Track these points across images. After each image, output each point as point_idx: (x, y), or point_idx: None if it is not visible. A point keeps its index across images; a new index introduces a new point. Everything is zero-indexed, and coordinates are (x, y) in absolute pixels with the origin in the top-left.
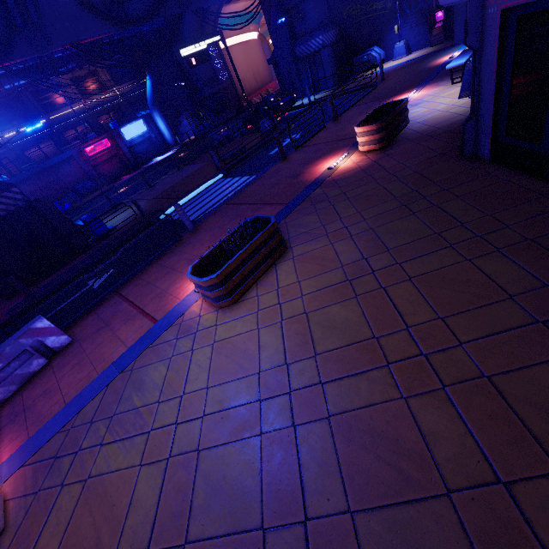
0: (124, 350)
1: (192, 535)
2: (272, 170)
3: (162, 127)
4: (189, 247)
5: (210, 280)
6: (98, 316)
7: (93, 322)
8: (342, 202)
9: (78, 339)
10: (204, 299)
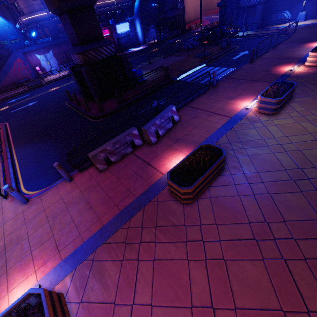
0: (221, 124)
1: (316, 166)
2: (246, 66)
3: (139, 30)
4: (219, 93)
5: (278, 100)
6: (185, 113)
7: (185, 115)
8: (310, 85)
9: (183, 120)
10: (258, 111)
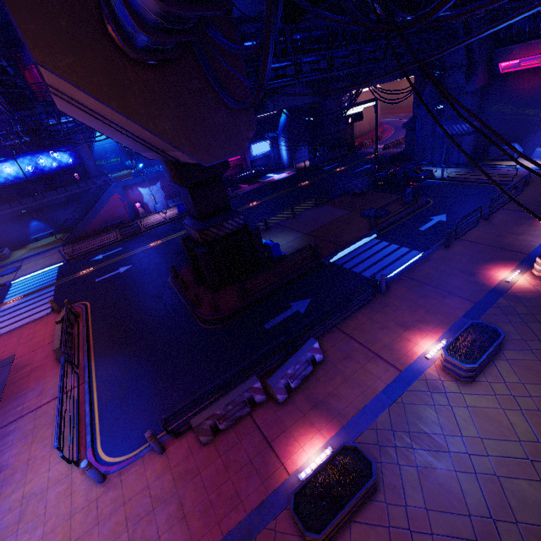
0: (384, 384)
1: (519, 520)
2: (438, 255)
3: (283, 150)
4: (389, 309)
5: (471, 367)
6: (334, 345)
7: (333, 349)
8: (535, 324)
9: (329, 359)
10: (443, 369)
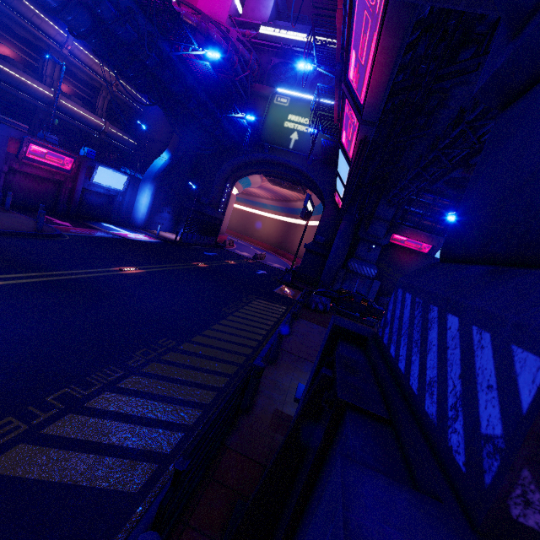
0: None
1: None
2: None
3: (144, 202)
4: None
5: None
6: None
7: None
8: None
9: None
10: None
